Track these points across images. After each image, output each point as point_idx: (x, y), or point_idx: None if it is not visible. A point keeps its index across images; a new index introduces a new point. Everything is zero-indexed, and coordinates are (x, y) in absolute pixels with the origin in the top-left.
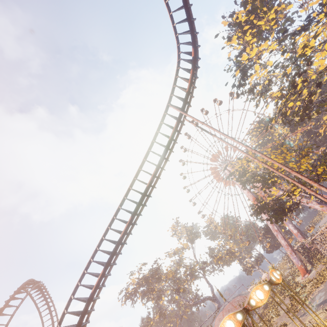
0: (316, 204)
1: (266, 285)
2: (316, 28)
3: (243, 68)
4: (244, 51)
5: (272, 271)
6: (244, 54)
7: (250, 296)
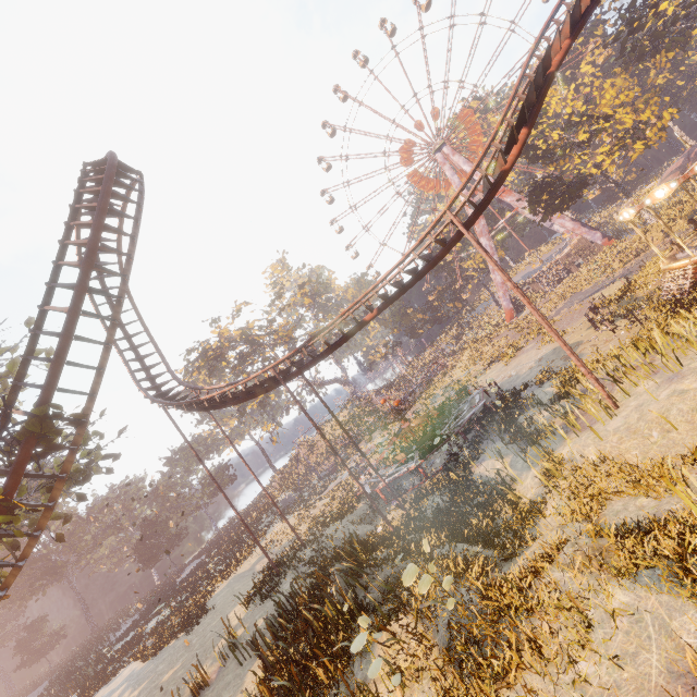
0: (568, 221)
1: None
2: None
3: None
4: None
5: None
6: None
7: None
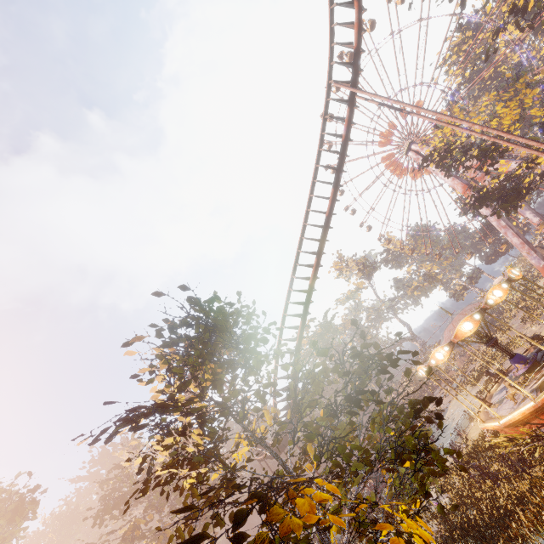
0: None
1: (504, 284)
2: None
3: None
4: None
5: (510, 269)
6: None
7: (487, 297)
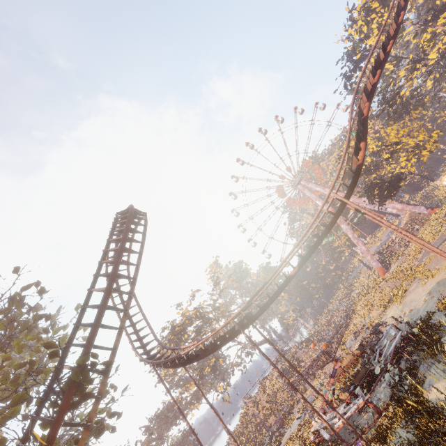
0: (397, 204)
1: None
2: (440, 22)
3: (360, 56)
4: (370, 36)
5: None
6: (371, 38)
7: None
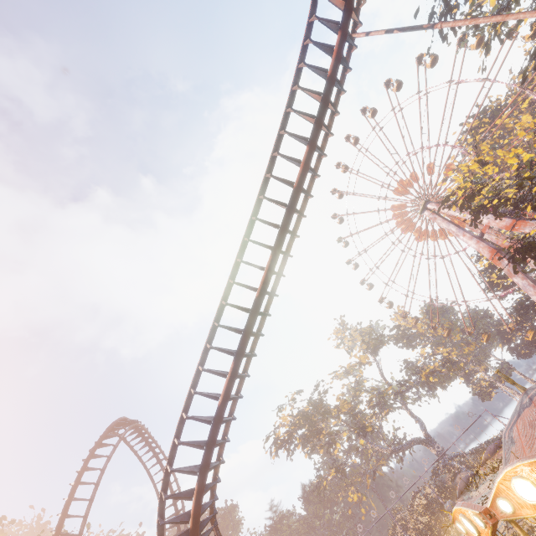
0: None
1: None
2: None
3: None
4: None
5: None
6: None
7: None
